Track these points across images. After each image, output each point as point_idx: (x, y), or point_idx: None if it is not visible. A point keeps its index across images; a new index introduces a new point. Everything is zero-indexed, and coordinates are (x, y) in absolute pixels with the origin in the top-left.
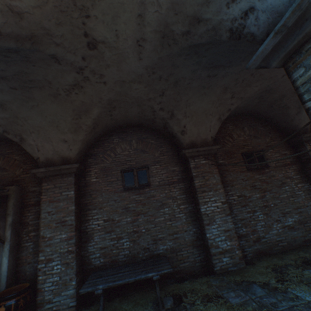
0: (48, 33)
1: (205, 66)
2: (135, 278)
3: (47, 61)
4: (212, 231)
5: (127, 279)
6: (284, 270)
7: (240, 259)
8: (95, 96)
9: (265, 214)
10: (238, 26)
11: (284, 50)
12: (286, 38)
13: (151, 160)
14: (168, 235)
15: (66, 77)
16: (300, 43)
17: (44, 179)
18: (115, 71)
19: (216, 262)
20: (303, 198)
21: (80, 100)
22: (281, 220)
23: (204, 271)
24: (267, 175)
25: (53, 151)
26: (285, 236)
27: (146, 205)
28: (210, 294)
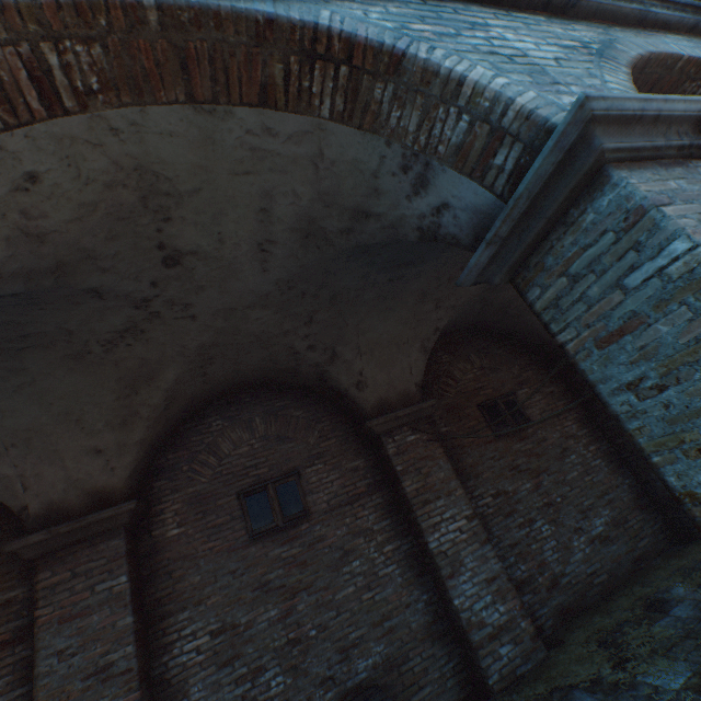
0: (90, 255)
1: (382, 267)
2: None
3: (75, 298)
4: (462, 588)
5: None
6: (618, 637)
7: (534, 640)
8: (172, 344)
9: (551, 522)
10: (431, 224)
11: (505, 263)
12: (504, 249)
13: (302, 455)
14: (372, 627)
15: (109, 319)
16: (524, 255)
17: (44, 561)
18: (216, 294)
19: (488, 662)
20: (606, 473)
21: (138, 356)
22: (582, 527)
23: (468, 696)
24: (533, 440)
25: (67, 481)
26: (600, 561)
27: (309, 564)
28: None
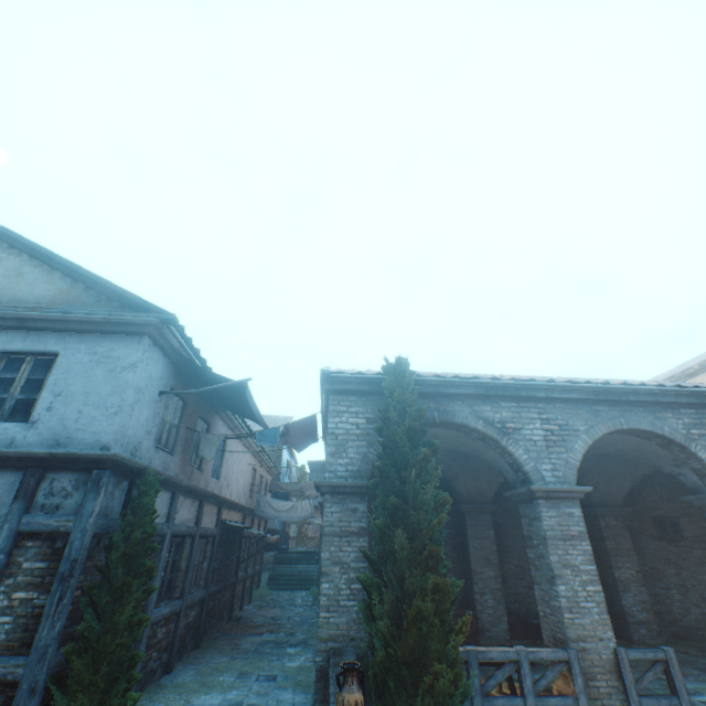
0: None
1: None
2: None
3: None
4: (626, 598)
5: None
6: (703, 649)
7: (657, 634)
8: None
9: (680, 594)
10: (674, 474)
11: (699, 502)
12: (701, 500)
13: None
14: None
15: None
16: None
17: (466, 514)
18: None
19: (633, 630)
20: None
21: None
22: (699, 605)
23: (617, 640)
24: (682, 549)
25: (475, 488)
26: (705, 624)
27: None
28: None
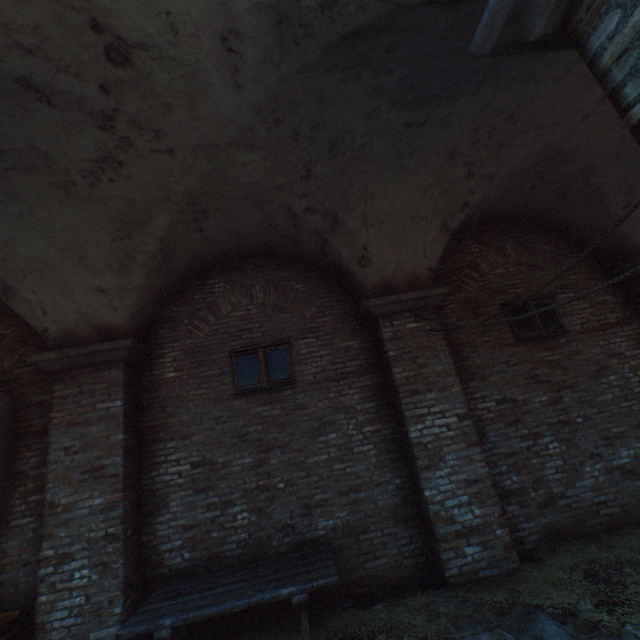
0: None
1: (395, 100)
2: (249, 599)
3: (20, 98)
4: (436, 483)
5: (230, 603)
6: (614, 576)
7: (507, 550)
8: (156, 186)
9: (562, 441)
10: None
11: None
12: None
13: (296, 327)
14: (338, 495)
15: (79, 142)
16: None
17: (59, 376)
18: (189, 120)
19: (449, 556)
20: None
21: (124, 196)
22: (602, 454)
23: (423, 578)
24: (564, 352)
25: (77, 313)
26: (614, 493)
27: (286, 427)
28: (431, 637)
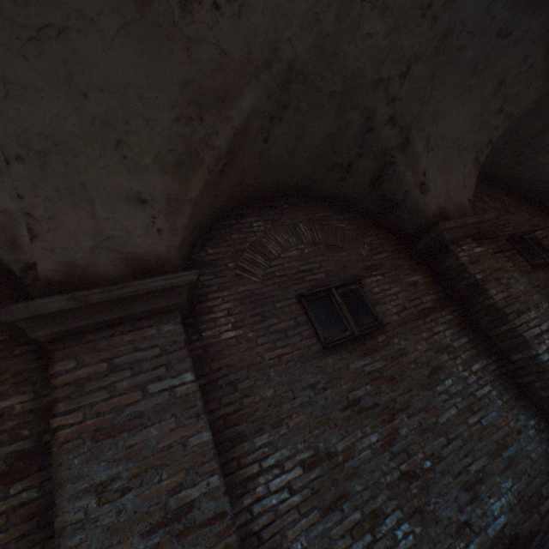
0: None
1: None
2: None
3: None
4: None
5: None
6: None
7: None
8: (263, 40)
9: None
10: None
11: None
12: None
13: (357, 265)
14: (491, 458)
15: None
16: None
17: (61, 345)
18: None
19: None
20: None
21: (218, 43)
22: None
23: None
24: None
25: (95, 237)
26: None
27: (398, 381)
28: None
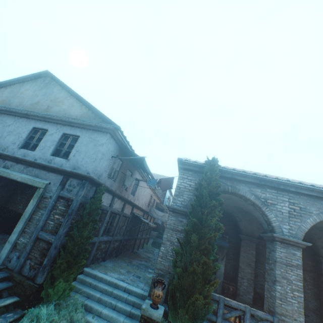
0: None
1: None
2: None
3: None
4: None
5: None
6: None
7: None
8: None
9: None
10: None
11: None
12: None
13: None
14: None
15: None
16: None
17: (242, 240)
18: None
19: None
20: None
21: None
22: None
23: None
24: None
25: (250, 229)
26: None
27: None
28: None
